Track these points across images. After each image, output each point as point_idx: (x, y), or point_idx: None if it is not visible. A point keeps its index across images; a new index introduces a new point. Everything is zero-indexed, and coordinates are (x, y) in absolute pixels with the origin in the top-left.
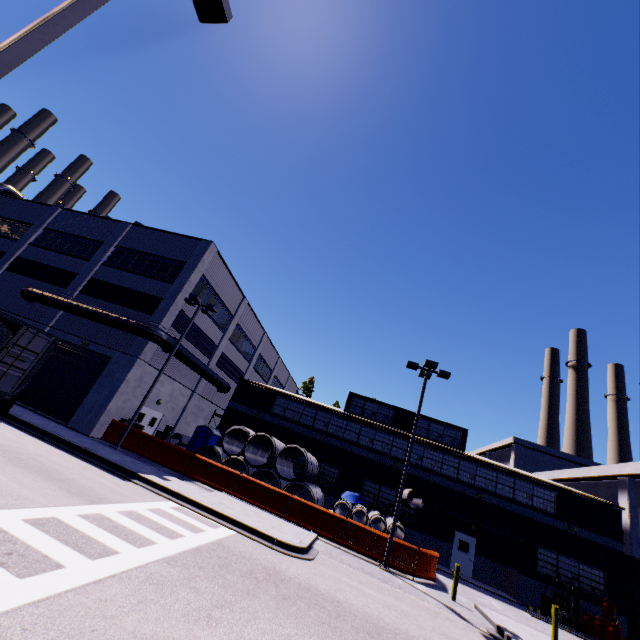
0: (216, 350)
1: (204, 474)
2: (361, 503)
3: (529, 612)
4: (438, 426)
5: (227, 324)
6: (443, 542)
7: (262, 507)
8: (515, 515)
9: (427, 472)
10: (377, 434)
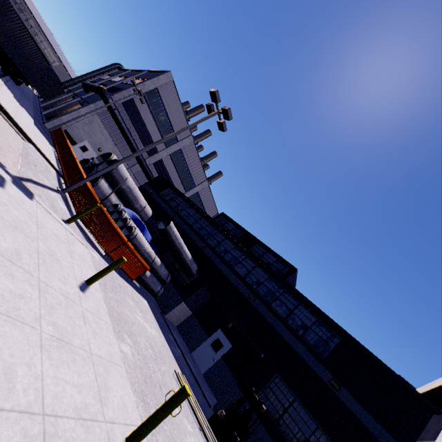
0: (156, 153)
1: (60, 146)
2: (150, 243)
3: (180, 373)
4: (272, 257)
5: (172, 144)
6: (202, 331)
7: (60, 160)
8: (274, 332)
9: (221, 261)
10: (208, 226)
